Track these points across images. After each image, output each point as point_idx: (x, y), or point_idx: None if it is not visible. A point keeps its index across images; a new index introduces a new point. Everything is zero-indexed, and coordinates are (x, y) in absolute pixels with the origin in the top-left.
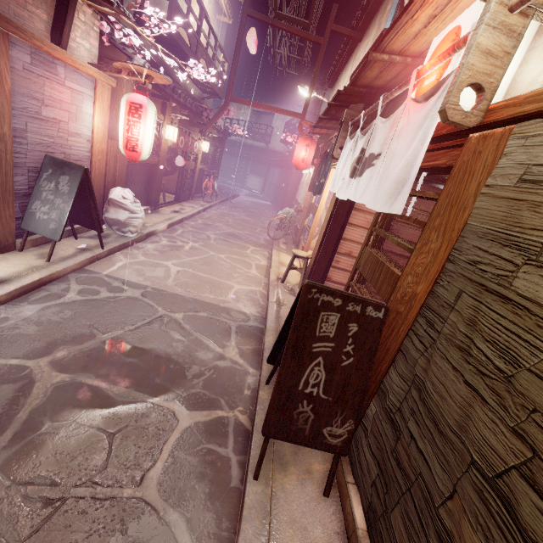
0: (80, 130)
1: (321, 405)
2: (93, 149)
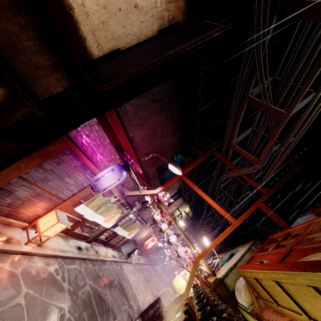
0: (141, 236)
1: (149, 317)
2: (140, 239)
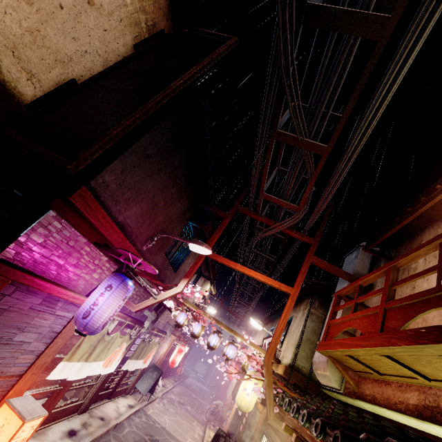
0: (161, 353)
1: None
2: (160, 358)
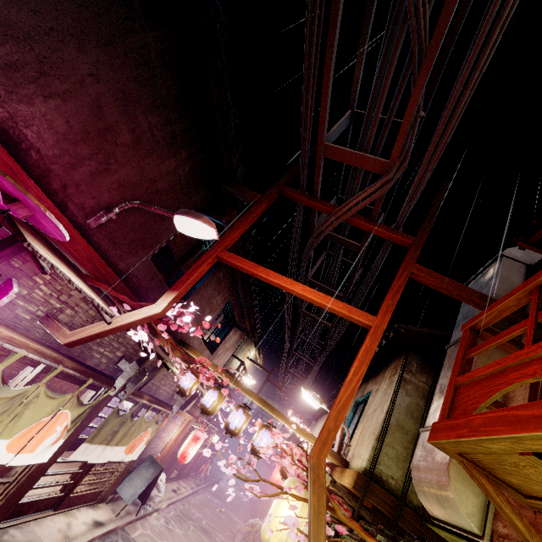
0: (167, 439)
1: None
2: (165, 448)
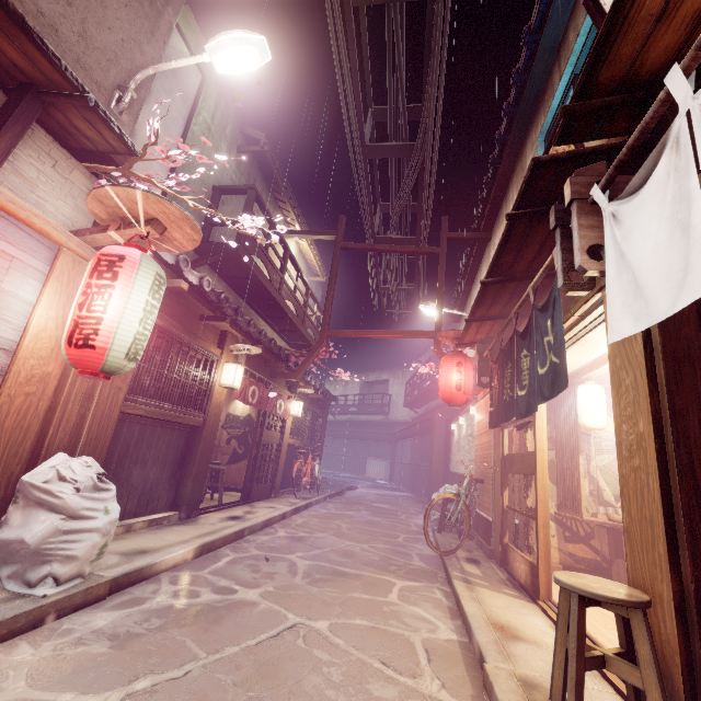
0: None
1: None
2: (13, 369)
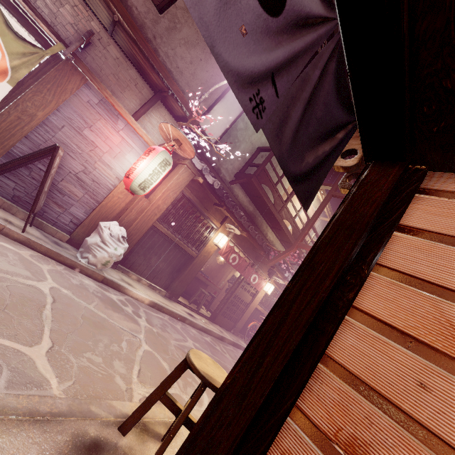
0: (114, 166)
1: None
2: (118, 186)
